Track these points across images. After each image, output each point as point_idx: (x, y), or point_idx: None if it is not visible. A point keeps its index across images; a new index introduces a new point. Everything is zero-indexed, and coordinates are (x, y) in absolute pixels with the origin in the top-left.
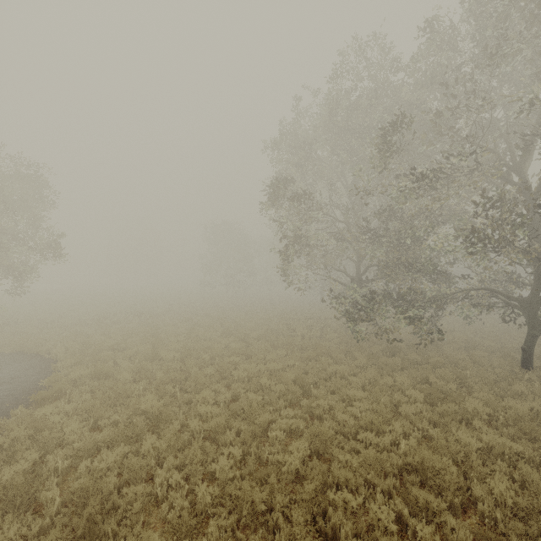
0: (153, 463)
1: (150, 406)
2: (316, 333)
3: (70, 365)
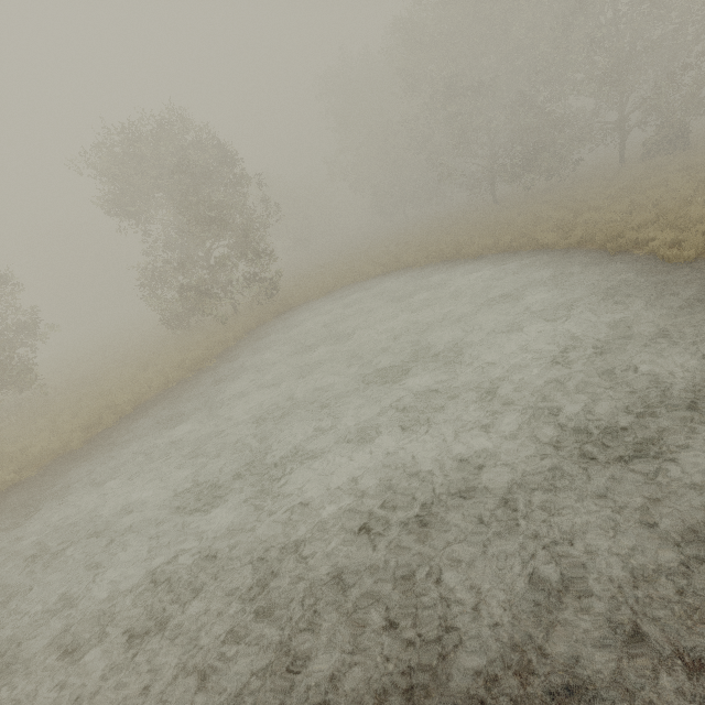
0: (572, 213)
1: (521, 222)
2: (480, 211)
3: (408, 261)
